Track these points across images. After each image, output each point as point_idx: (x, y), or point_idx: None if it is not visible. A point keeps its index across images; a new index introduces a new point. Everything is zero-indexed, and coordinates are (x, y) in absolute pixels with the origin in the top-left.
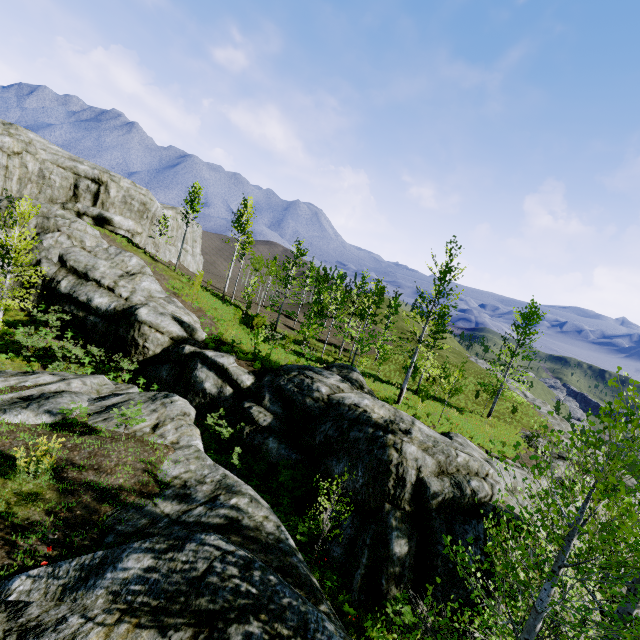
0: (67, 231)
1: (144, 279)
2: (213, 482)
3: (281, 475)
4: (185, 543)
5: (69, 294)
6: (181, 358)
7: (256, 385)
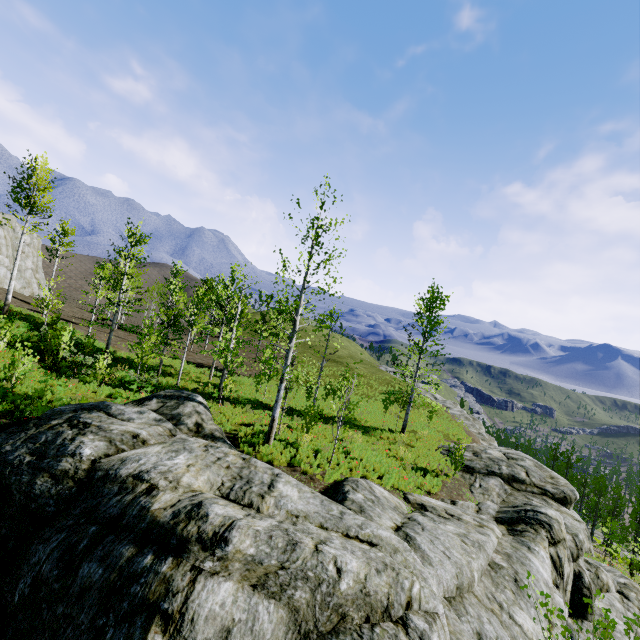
0: None
1: None
2: None
3: None
4: None
5: None
6: None
7: None
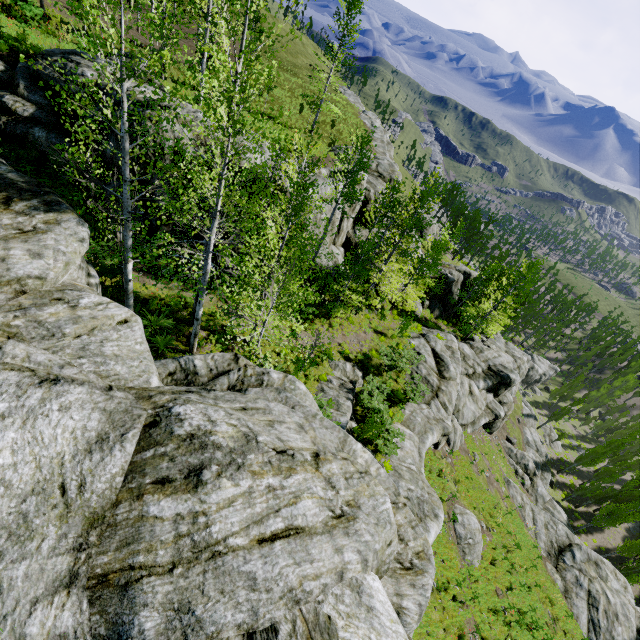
0: None
1: None
2: None
3: (48, 156)
4: None
5: None
6: None
7: (9, 74)
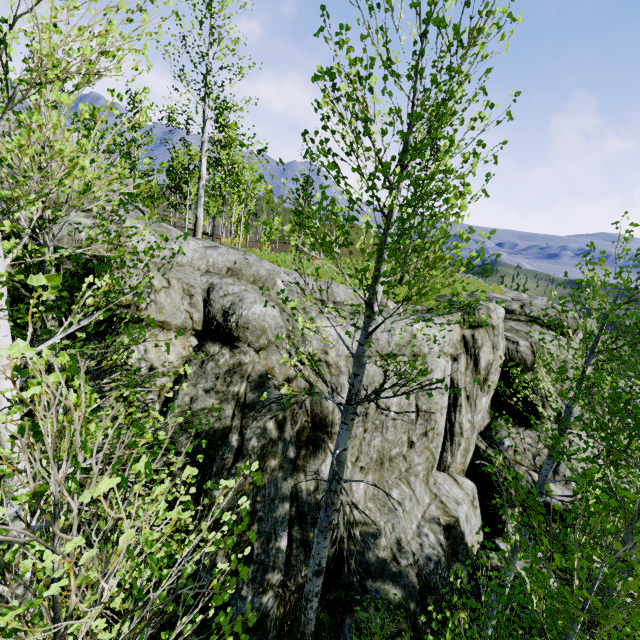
0: None
1: None
2: None
3: None
4: None
5: None
6: None
7: None
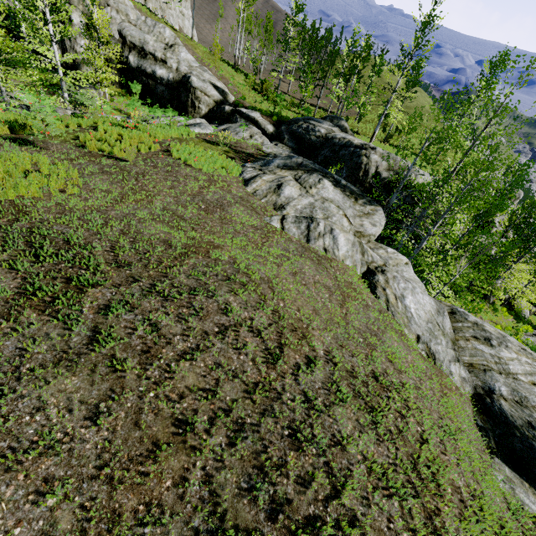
0: (114, 5)
1: (180, 50)
2: (286, 155)
3: None
4: (292, 158)
5: (138, 68)
6: (224, 115)
7: (276, 132)
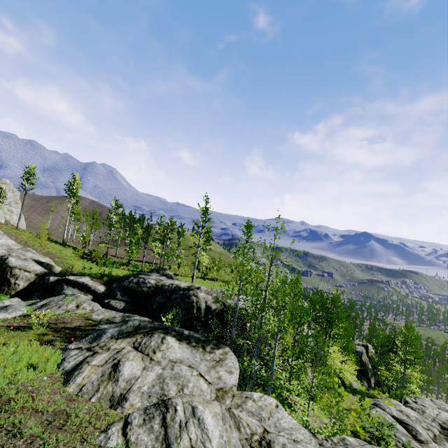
0: None
1: (0, 237)
2: (120, 316)
3: None
4: (127, 322)
5: None
6: (48, 285)
7: (108, 290)
